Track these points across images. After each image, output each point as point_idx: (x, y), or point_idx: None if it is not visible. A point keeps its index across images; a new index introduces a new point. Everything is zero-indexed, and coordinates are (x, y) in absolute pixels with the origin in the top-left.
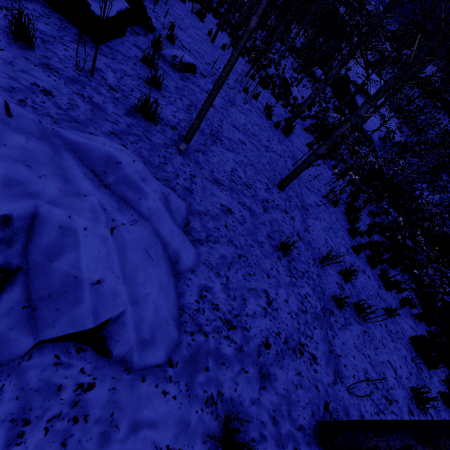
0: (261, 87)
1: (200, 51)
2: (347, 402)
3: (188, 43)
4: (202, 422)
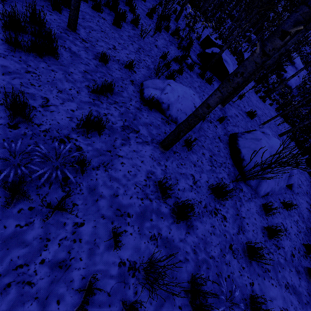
0: None
1: None
2: None
3: None
4: (308, 205)
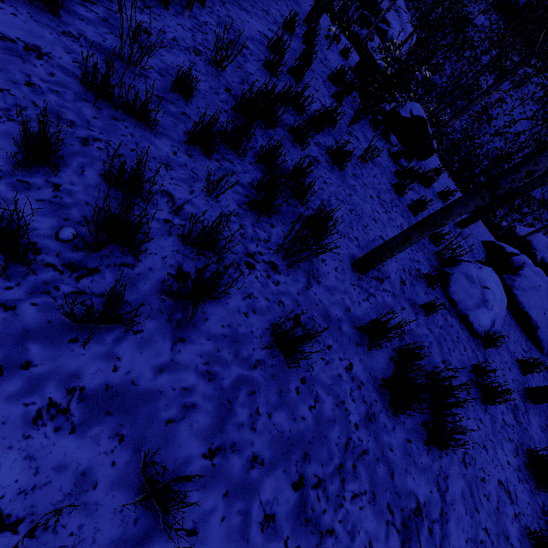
0: None
1: None
2: None
3: None
4: None
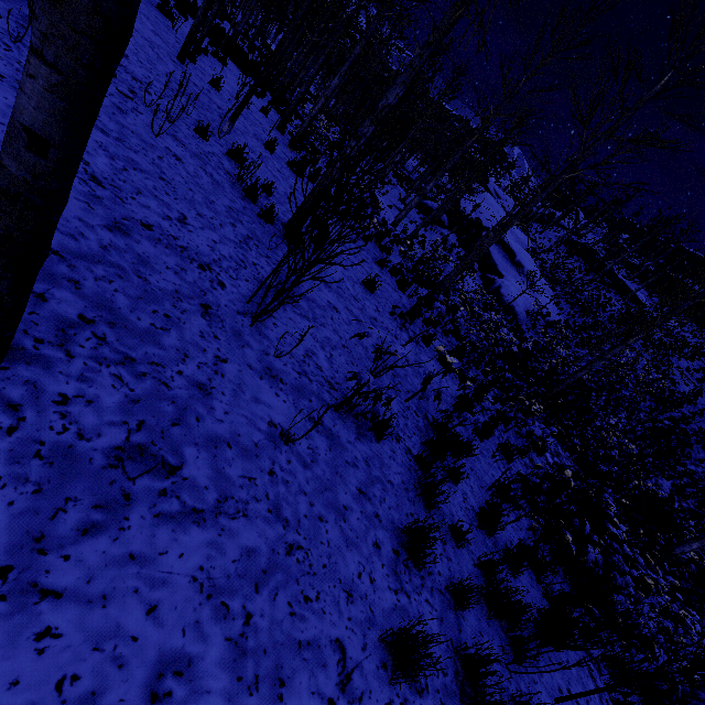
0: (292, 171)
1: None
2: None
3: None
4: None
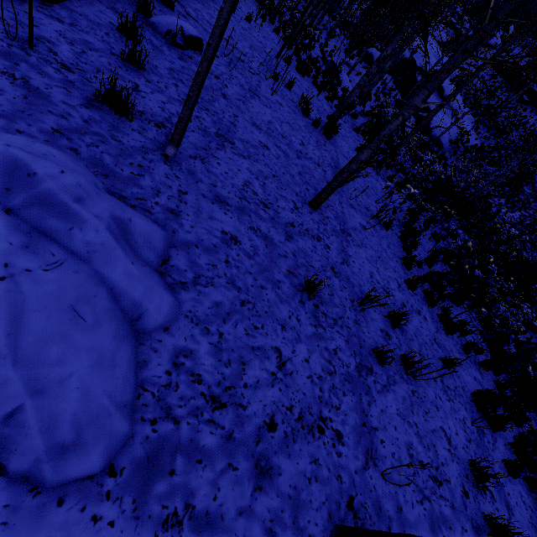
0: (299, 74)
1: (212, 22)
2: (381, 492)
3: (196, 10)
4: None
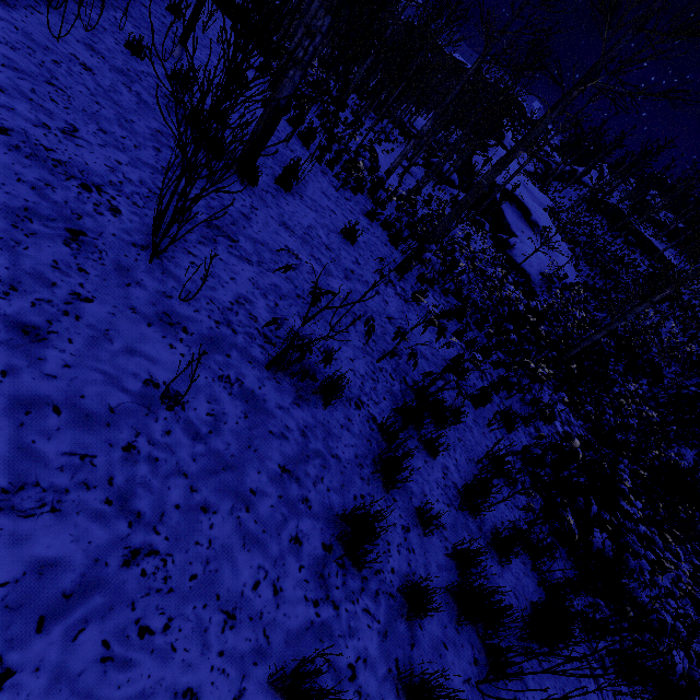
0: None
1: None
2: None
3: None
4: None
